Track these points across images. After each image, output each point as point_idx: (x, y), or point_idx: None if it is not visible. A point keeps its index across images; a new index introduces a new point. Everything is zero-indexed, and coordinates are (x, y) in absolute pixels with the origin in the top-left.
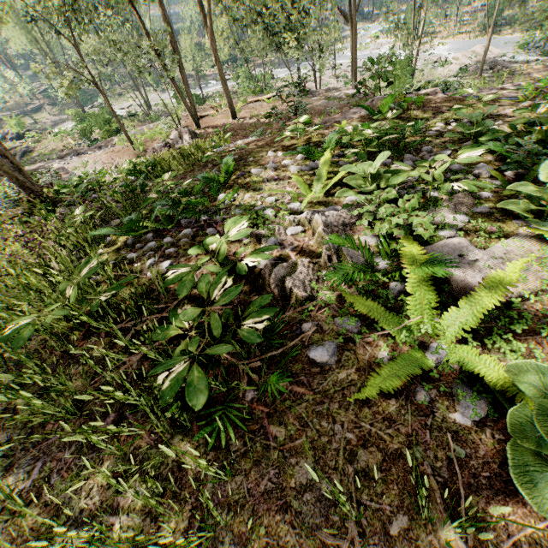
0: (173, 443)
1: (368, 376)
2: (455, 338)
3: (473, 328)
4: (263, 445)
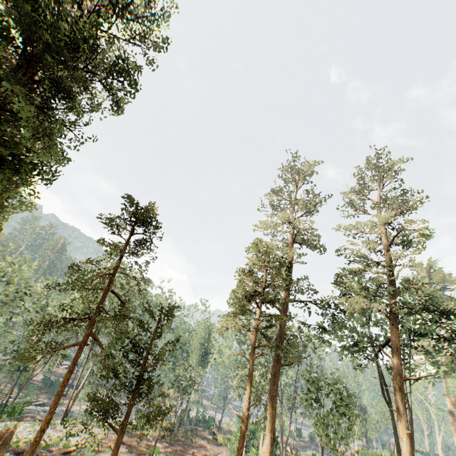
0: None
1: None
2: None
3: None
4: None
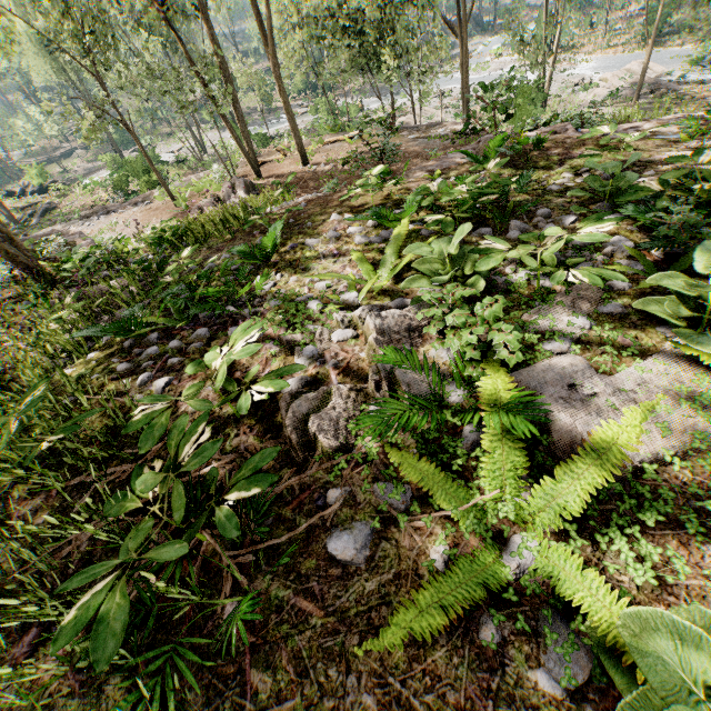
0: (106, 690)
1: (397, 605)
2: (552, 528)
3: (582, 510)
4: (235, 705)
